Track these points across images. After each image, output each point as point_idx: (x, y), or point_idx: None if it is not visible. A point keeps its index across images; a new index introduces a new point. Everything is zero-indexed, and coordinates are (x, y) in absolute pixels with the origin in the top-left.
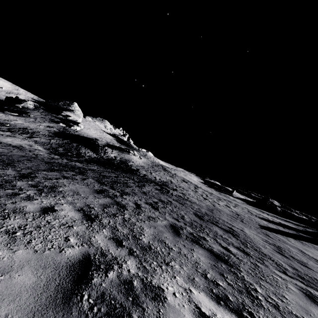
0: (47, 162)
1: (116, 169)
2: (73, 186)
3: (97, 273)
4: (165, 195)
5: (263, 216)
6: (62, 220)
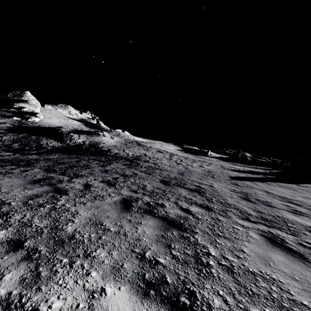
0: None
1: (83, 153)
2: None
3: None
4: (132, 168)
5: (234, 168)
6: None
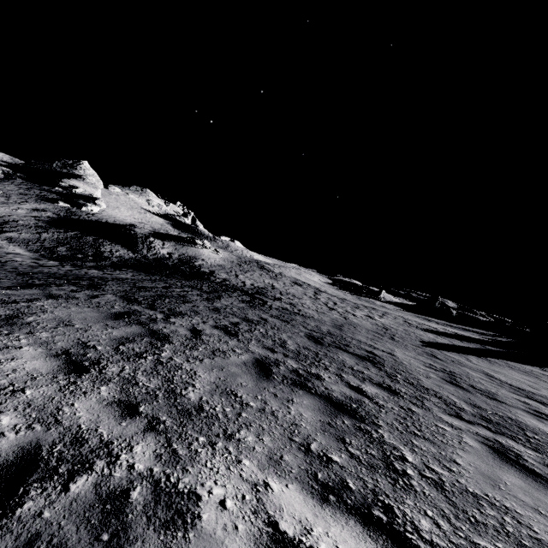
0: (22, 273)
1: (171, 274)
2: (64, 311)
3: (40, 488)
4: (257, 309)
5: (428, 326)
6: (3, 380)
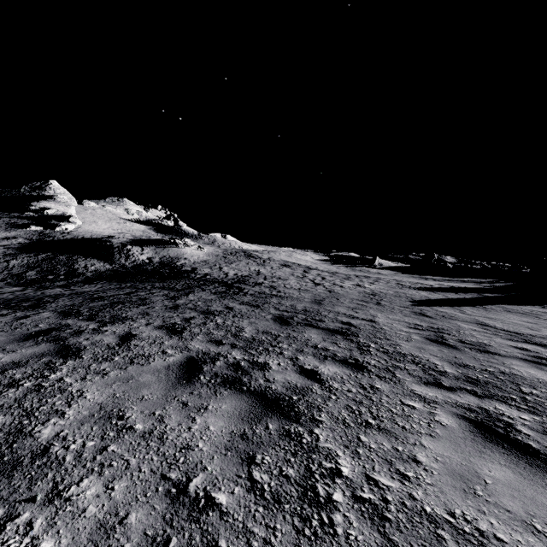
0: None
1: (146, 279)
2: None
3: None
4: (227, 298)
5: (423, 284)
6: None
